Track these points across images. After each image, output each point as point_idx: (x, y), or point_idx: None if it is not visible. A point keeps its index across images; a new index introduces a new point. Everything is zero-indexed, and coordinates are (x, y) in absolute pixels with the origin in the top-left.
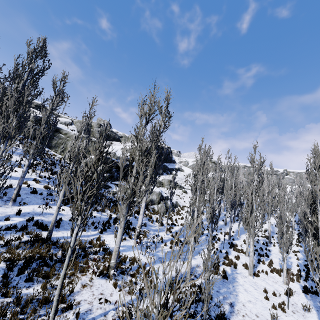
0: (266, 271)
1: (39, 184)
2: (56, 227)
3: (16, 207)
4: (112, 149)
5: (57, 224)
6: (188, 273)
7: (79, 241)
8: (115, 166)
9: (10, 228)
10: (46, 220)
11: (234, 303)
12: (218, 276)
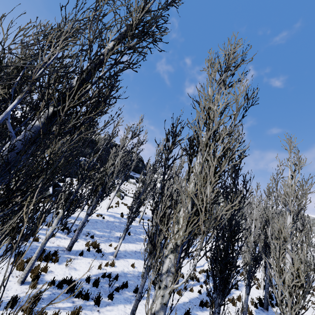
0: None
1: None
2: None
3: None
4: None
5: None
6: None
7: None
8: None
9: None
10: None
11: None
12: None
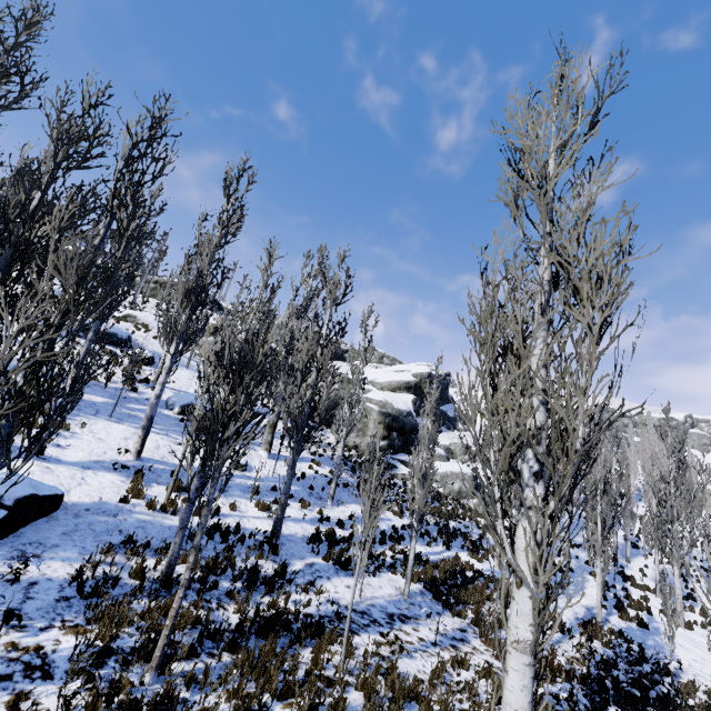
0: (703, 623)
1: (321, 468)
2: (401, 539)
3: (337, 509)
4: (384, 396)
5: (402, 535)
6: (599, 613)
7: (450, 560)
8: (397, 428)
9: (374, 540)
10: (381, 528)
11: (674, 660)
12: (632, 623)
